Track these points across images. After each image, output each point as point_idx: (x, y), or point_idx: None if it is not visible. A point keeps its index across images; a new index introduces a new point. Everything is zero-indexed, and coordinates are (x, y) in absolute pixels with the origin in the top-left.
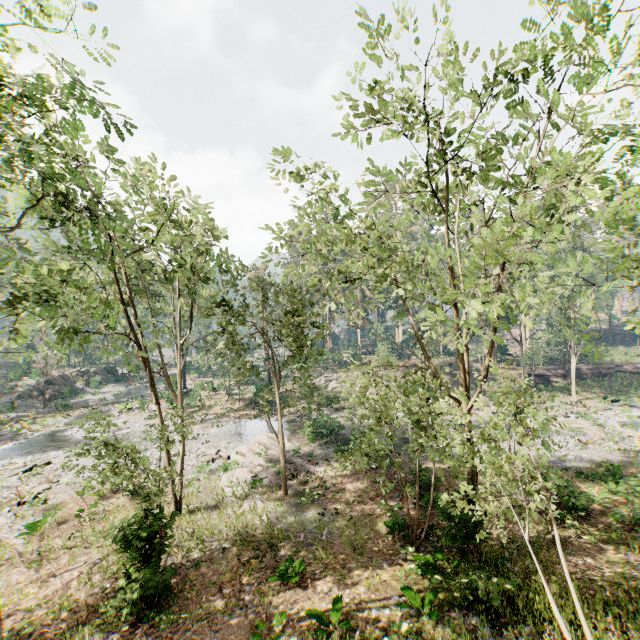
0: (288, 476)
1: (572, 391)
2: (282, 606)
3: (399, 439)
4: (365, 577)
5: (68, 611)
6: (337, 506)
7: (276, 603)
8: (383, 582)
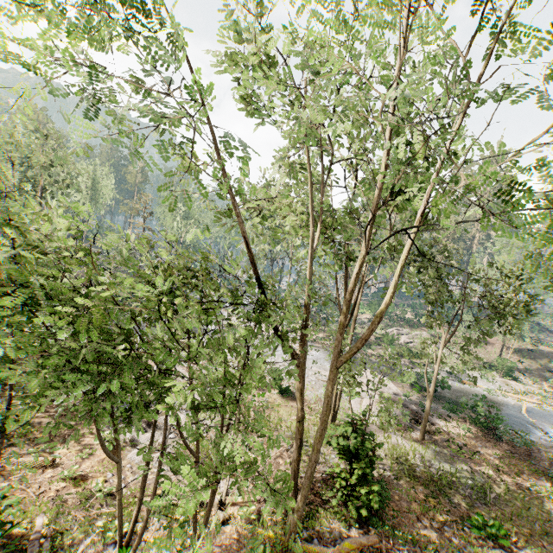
0: (410, 420)
1: None
2: None
3: (504, 415)
4: None
5: None
6: (482, 469)
7: None
8: None
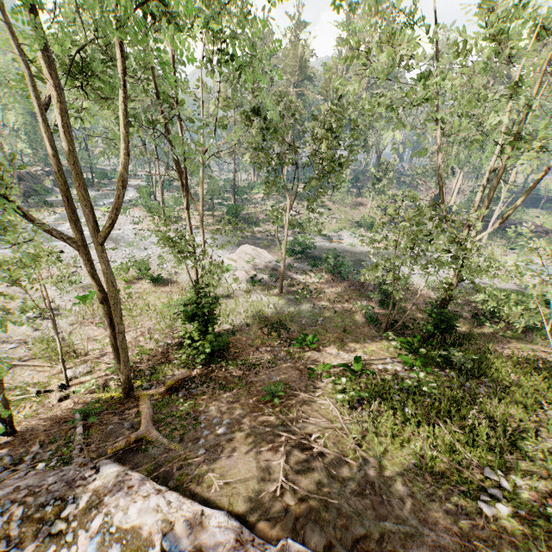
0: (277, 280)
1: (484, 239)
2: (309, 360)
3: (356, 261)
4: (358, 347)
5: (148, 355)
6: (322, 303)
7: (303, 359)
8: (373, 351)
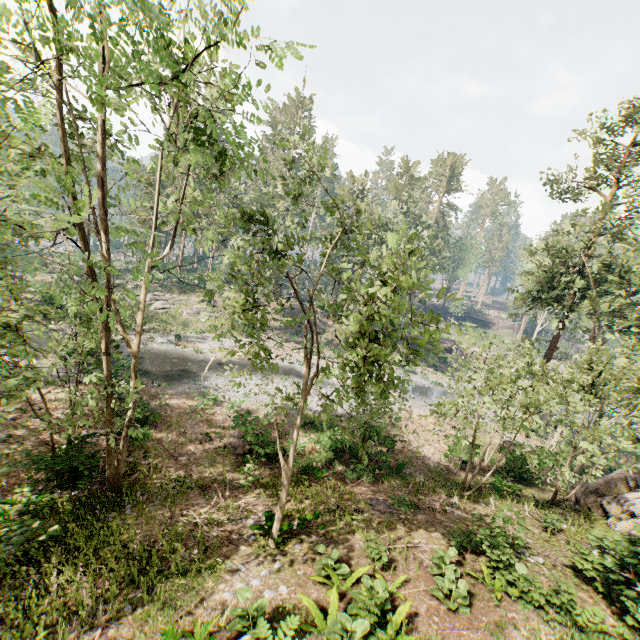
0: None
1: None
2: None
3: (177, 371)
4: None
5: None
6: (18, 433)
7: None
8: None
